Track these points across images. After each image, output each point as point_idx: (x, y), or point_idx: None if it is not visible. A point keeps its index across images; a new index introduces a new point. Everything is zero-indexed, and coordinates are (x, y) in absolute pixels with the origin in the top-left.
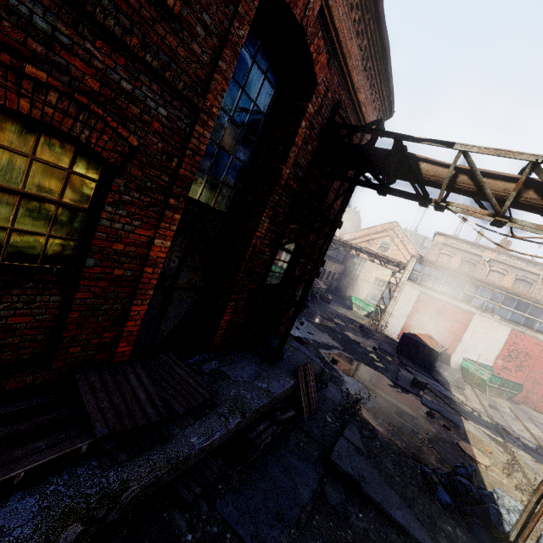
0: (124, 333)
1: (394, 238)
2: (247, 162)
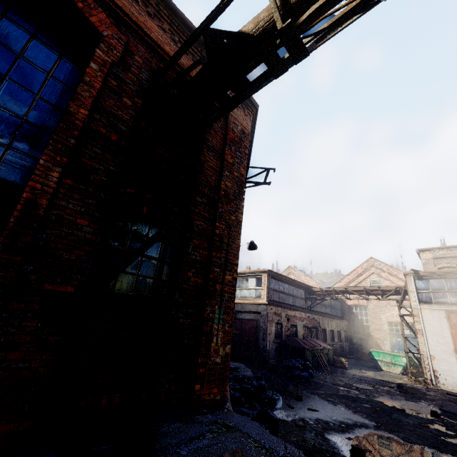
0: None
1: (380, 273)
2: (27, 116)
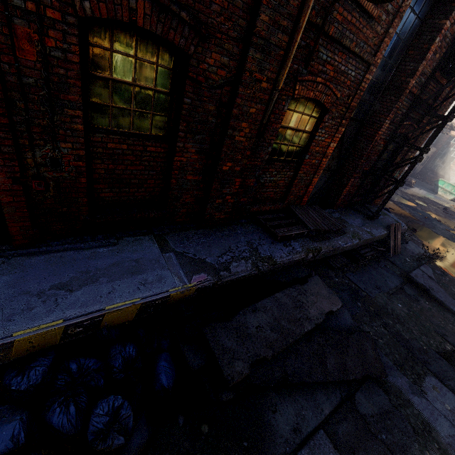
0: (307, 191)
1: None
2: (381, 80)
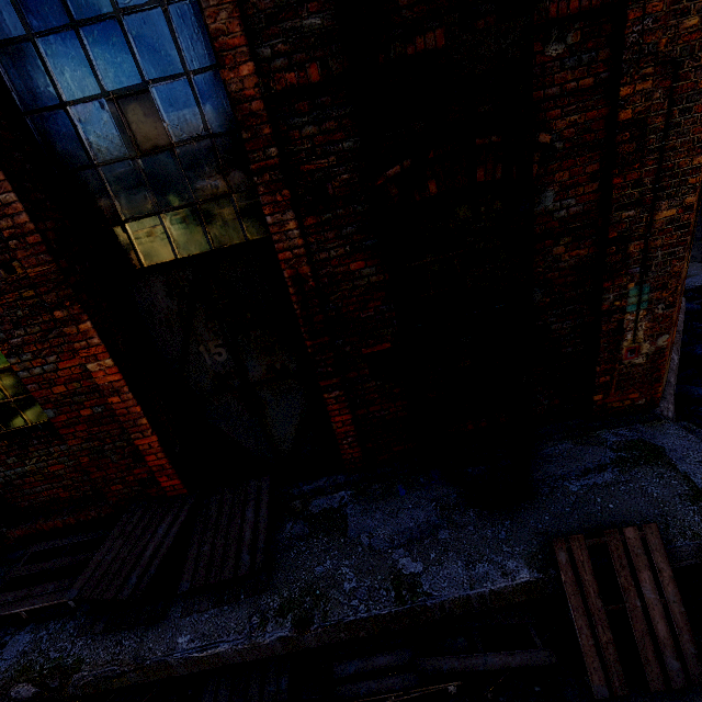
0: (153, 467)
1: None
2: (208, 128)
